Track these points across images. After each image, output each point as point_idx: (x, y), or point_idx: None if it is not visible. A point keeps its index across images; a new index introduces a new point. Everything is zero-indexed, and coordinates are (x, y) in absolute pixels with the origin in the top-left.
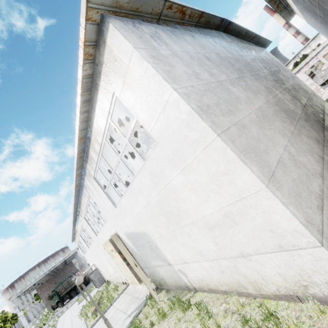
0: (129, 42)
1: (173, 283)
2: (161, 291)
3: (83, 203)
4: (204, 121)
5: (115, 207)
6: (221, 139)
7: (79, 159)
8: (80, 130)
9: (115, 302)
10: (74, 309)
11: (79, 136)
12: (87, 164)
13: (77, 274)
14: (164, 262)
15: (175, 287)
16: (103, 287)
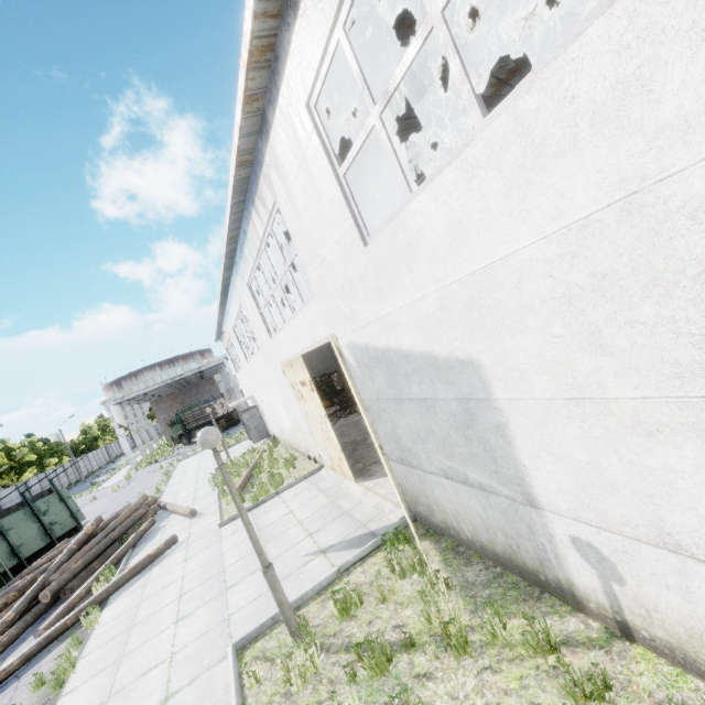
0: None
1: (501, 548)
2: (428, 538)
3: (253, 236)
4: None
5: (362, 243)
6: None
7: None
8: None
9: (287, 492)
10: (205, 460)
11: None
12: (294, 25)
13: (219, 403)
14: (505, 486)
15: (494, 558)
16: (263, 446)
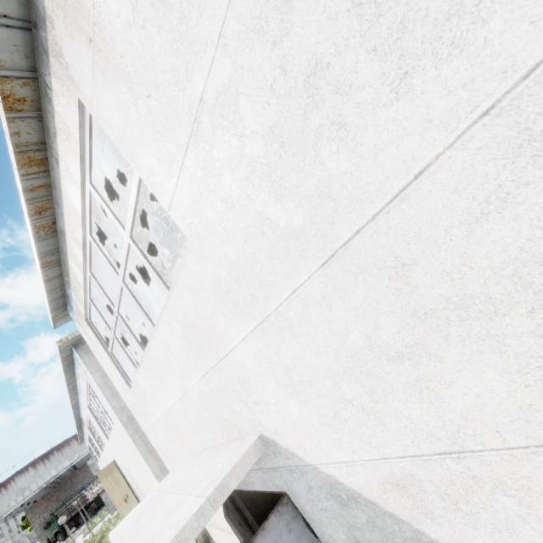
0: (88, 369)
1: None
2: None
3: (85, 416)
4: (127, 431)
5: (107, 439)
6: (136, 444)
7: (72, 391)
8: (69, 380)
9: None
10: None
11: (68, 383)
12: (81, 394)
13: (90, 489)
14: None
15: None
16: (116, 514)
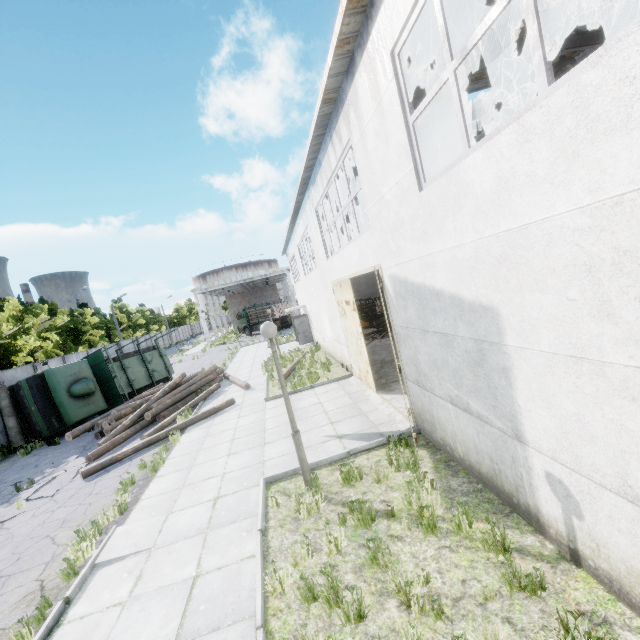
0: None
1: (485, 470)
2: (427, 448)
3: (326, 167)
4: None
5: (417, 188)
6: None
7: None
8: None
9: (319, 388)
10: (261, 350)
11: None
12: None
13: (277, 307)
14: (499, 419)
15: (478, 476)
16: (307, 348)
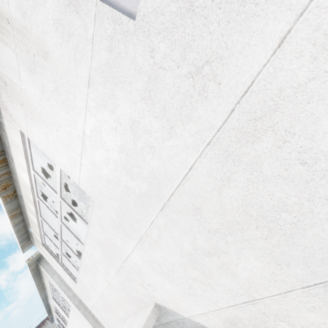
0: (49, 274)
1: None
2: None
3: (51, 304)
4: (80, 310)
5: (68, 317)
6: (86, 318)
7: (40, 290)
8: (37, 283)
9: None
10: None
11: (37, 285)
12: (47, 290)
13: None
14: None
15: None
16: None
